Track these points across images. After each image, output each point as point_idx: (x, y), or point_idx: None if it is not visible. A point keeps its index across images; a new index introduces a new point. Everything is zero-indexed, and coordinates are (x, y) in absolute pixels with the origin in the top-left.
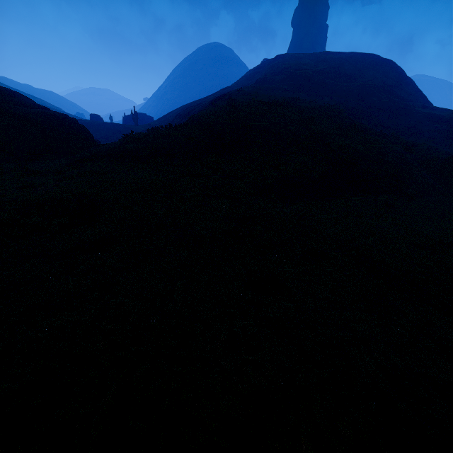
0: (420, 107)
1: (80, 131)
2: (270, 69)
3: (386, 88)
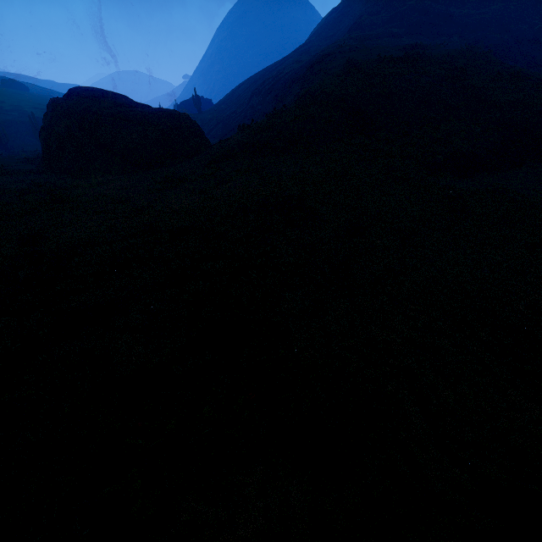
0: None
1: (194, 128)
2: (366, 7)
3: (540, 6)
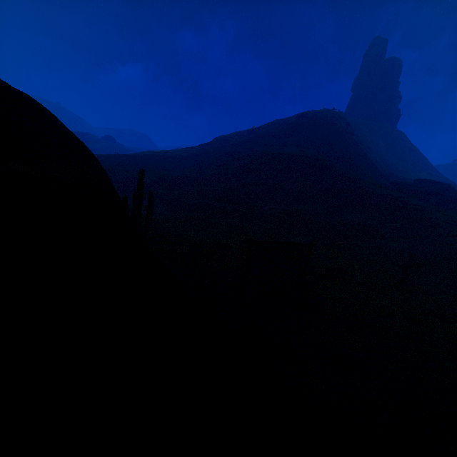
0: (267, 150)
1: None
2: None
3: (261, 138)
